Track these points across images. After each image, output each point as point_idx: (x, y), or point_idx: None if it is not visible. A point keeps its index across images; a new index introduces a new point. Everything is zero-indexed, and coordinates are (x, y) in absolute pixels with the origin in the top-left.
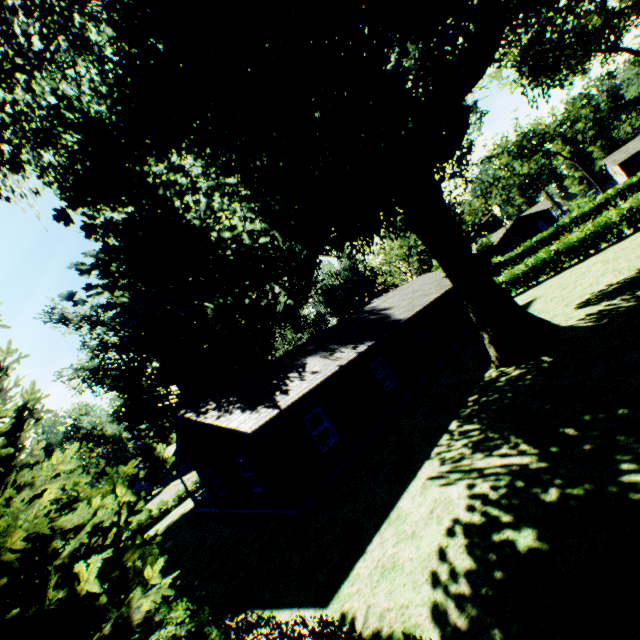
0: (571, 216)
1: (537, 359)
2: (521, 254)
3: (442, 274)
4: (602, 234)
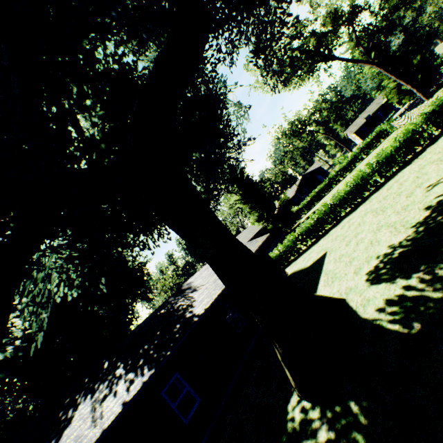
0: (336, 170)
1: (346, 404)
2: (311, 201)
3: (258, 227)
4: (363, 185)
